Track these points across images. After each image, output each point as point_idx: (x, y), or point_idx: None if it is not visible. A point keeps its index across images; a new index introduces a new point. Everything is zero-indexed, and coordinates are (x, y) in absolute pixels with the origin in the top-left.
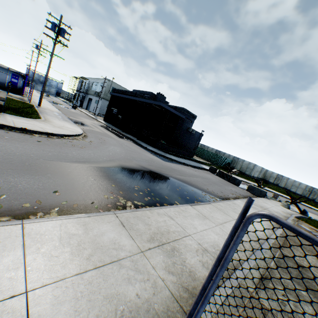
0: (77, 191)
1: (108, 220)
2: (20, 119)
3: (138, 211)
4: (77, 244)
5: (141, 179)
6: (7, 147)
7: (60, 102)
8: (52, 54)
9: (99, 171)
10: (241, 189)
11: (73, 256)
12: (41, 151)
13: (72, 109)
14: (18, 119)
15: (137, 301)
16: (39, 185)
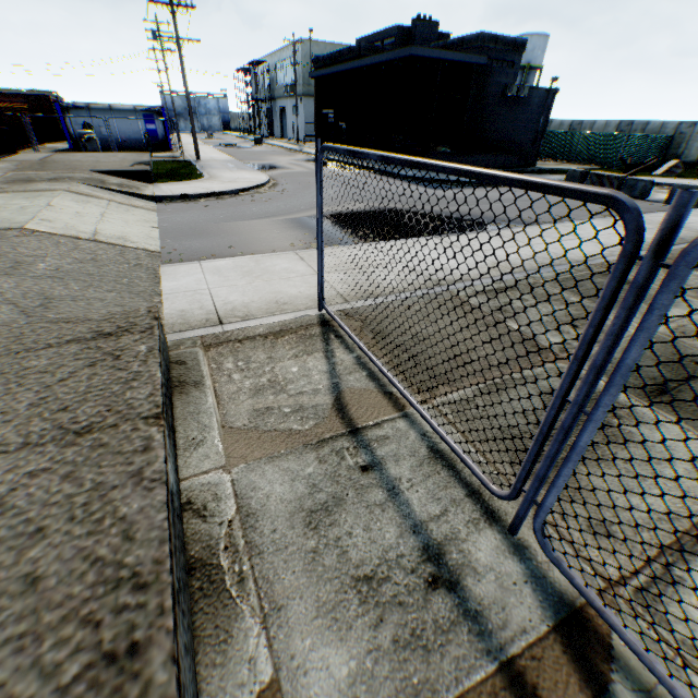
0: (255, 244)
1: (284, 257)
2: (177, 185)
3: (329, 249)
4: (248, 271)
5: (359, 222)
6: (172, 219)
7: (233, 141)
8: (178, 43)
9: (289, 223)
10: (649, 202)
11: (243, 276)
12: (211, 216)
13: (255, 146)
14: (174, 186)
15: (298, 295)
16: (212, 244)
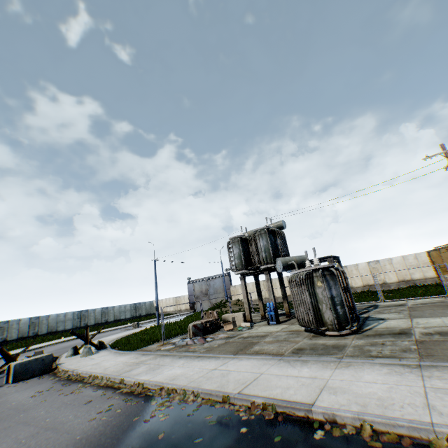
0: None
1: None
2: None
3: None
4: None
5: None
6: None
7: None
8: None
9: None
10: (3, 387)
11: None
12: None
13: None
14: None
15: None
16: None
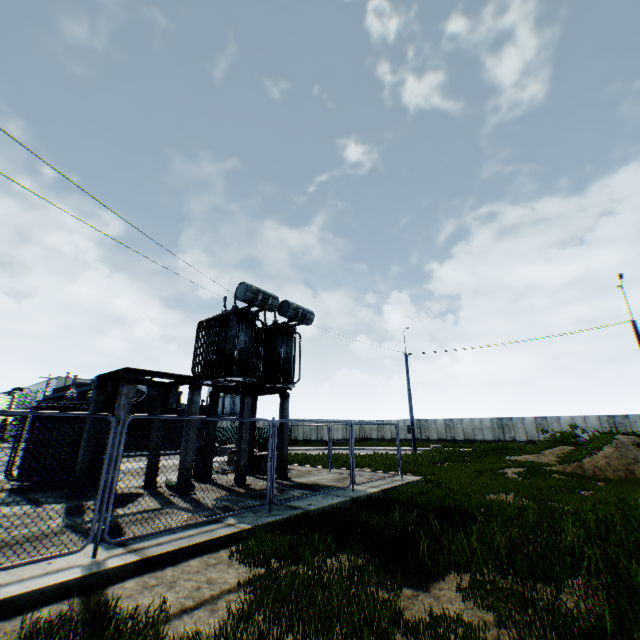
0: None
1: None
2: None
3: None
4: None
5: None
6: None
7: None
8: None
9: None
10: None
11: None
12: None
13: None
14: None
15: None
16: None
